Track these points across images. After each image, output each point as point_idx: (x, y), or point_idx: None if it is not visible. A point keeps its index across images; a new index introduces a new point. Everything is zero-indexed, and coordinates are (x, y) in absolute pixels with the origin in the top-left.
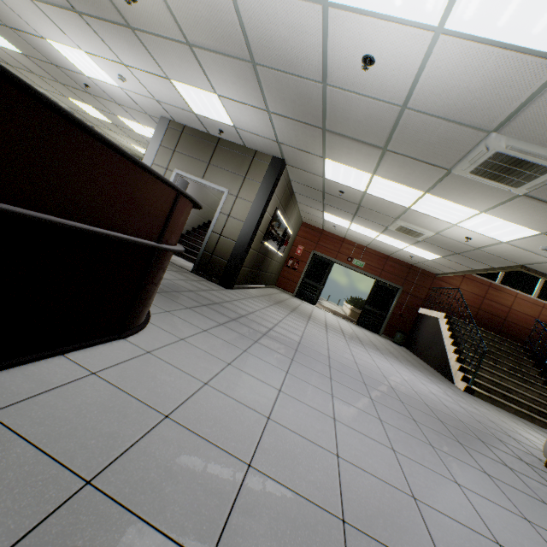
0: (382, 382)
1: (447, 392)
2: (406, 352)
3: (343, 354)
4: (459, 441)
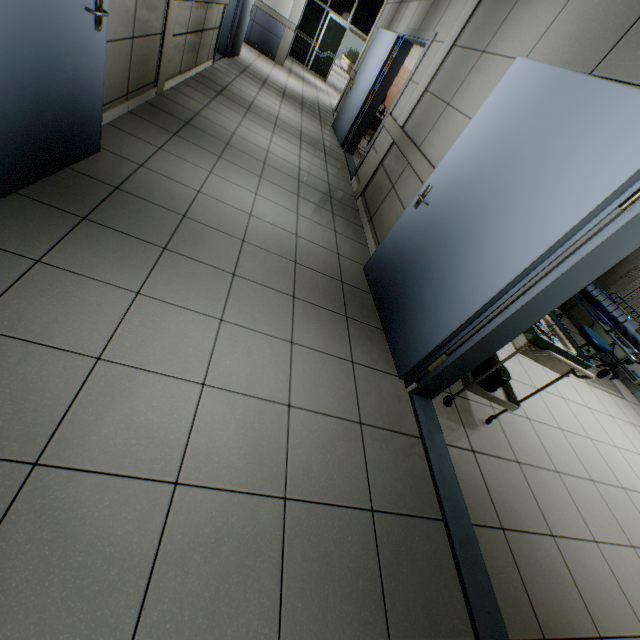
0: None
1: None
2: None
3: None
4: None
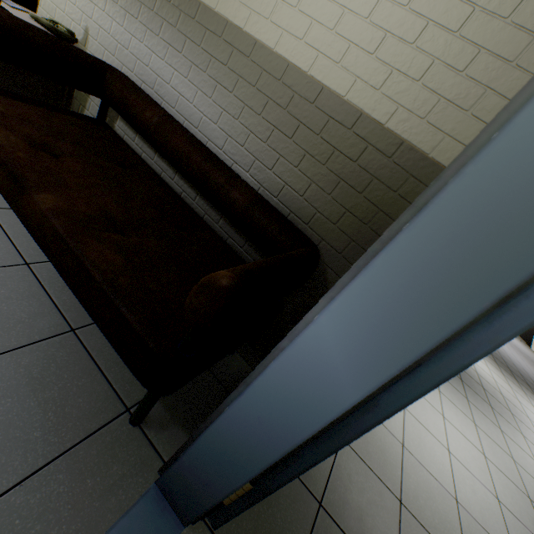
0: None
1: (525, 348)
2: None
3: None
4: (525, 357)
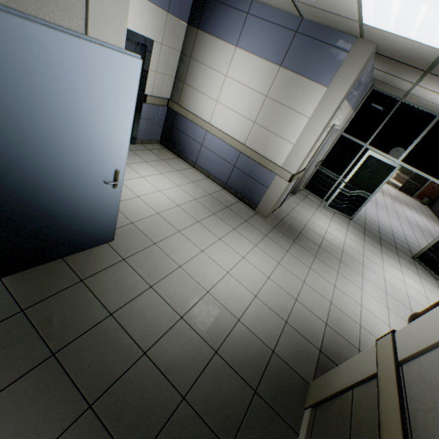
0: (403, 216)
1: (433, 226)
2: (425, 209)
3: (390, 206)
4: (421, 232)
